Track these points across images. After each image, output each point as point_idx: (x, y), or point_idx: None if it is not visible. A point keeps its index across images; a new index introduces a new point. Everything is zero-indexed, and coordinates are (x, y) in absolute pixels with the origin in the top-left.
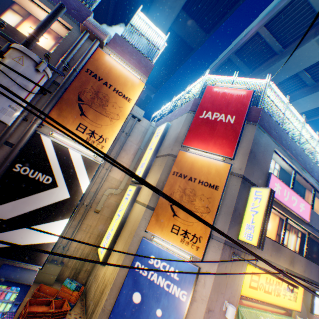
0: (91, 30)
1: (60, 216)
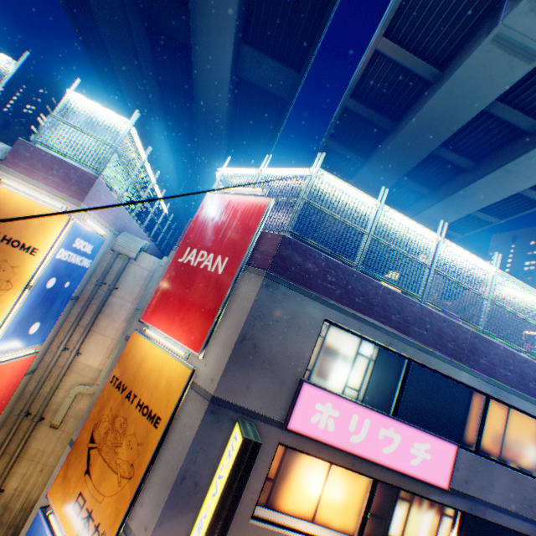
0: None
1: None
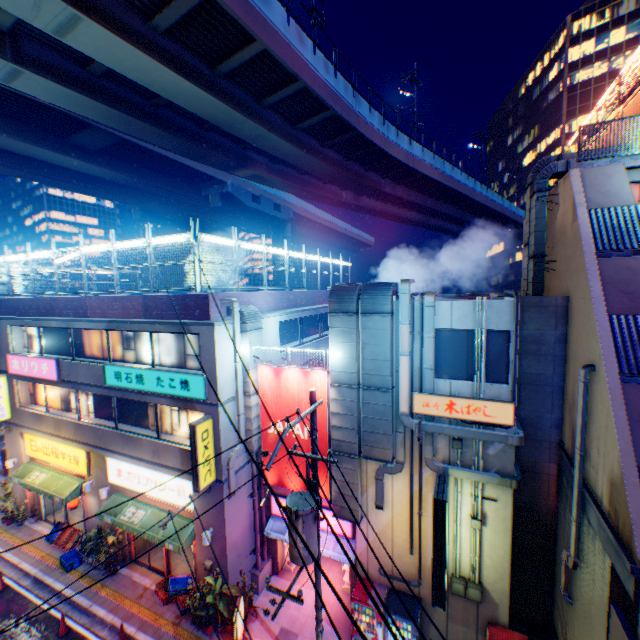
0: None
1: None
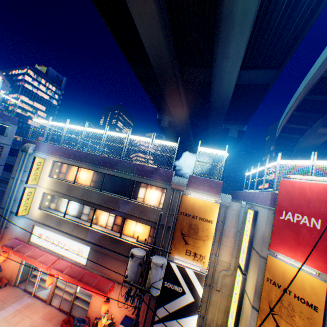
0: (175, 188)
1: (192, 312)
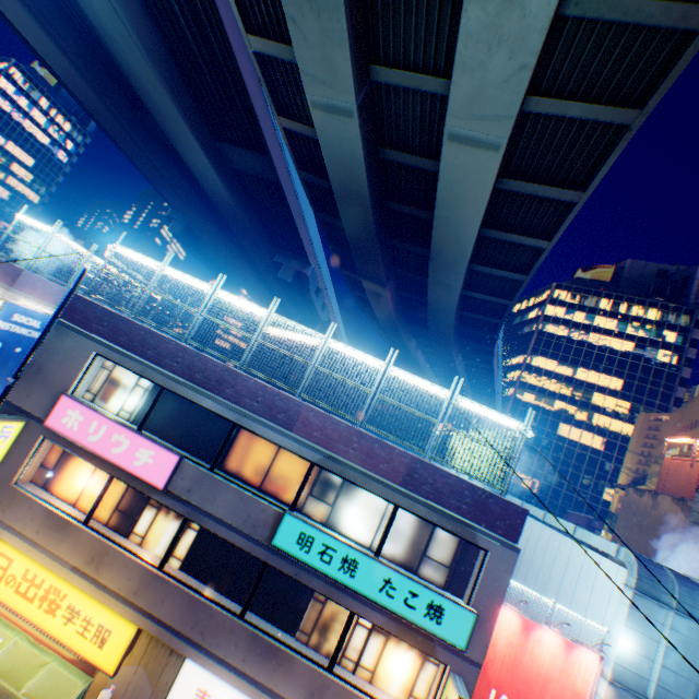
0: None
1: None
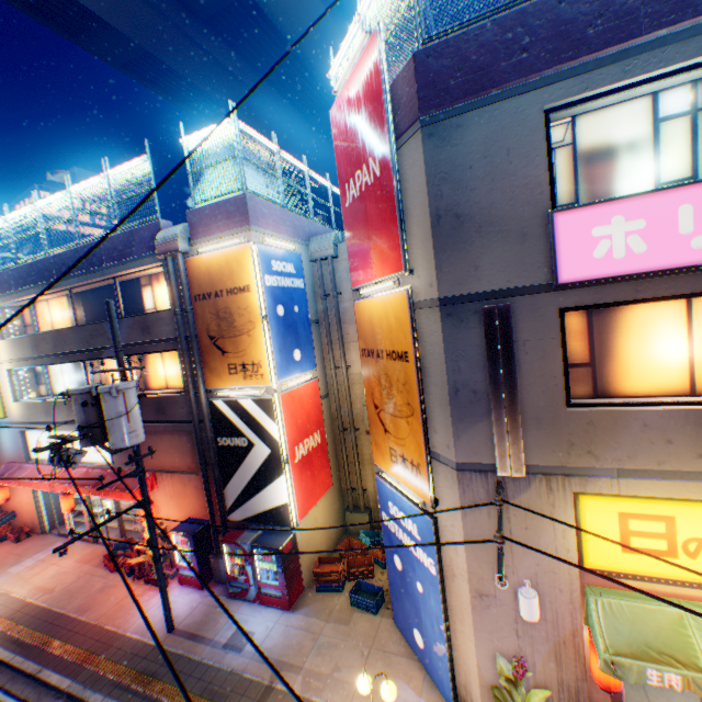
0: (165, 252)
1: (276, 474)
